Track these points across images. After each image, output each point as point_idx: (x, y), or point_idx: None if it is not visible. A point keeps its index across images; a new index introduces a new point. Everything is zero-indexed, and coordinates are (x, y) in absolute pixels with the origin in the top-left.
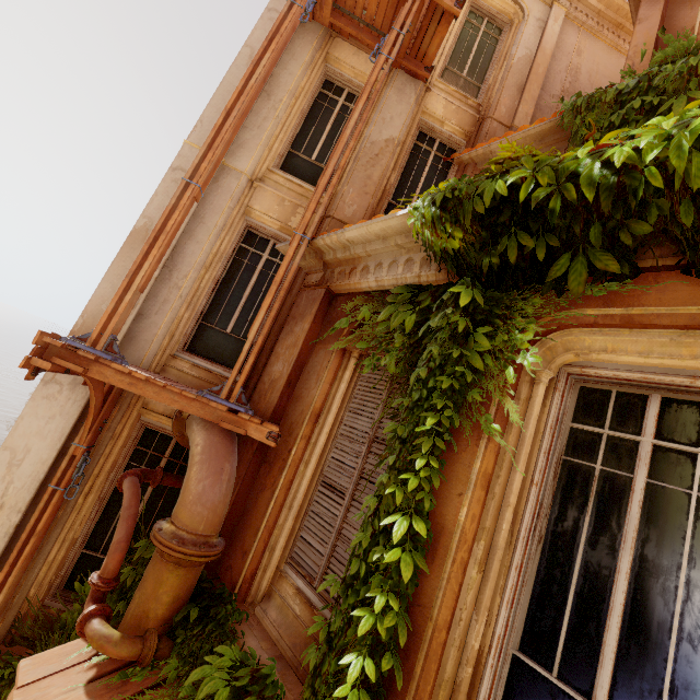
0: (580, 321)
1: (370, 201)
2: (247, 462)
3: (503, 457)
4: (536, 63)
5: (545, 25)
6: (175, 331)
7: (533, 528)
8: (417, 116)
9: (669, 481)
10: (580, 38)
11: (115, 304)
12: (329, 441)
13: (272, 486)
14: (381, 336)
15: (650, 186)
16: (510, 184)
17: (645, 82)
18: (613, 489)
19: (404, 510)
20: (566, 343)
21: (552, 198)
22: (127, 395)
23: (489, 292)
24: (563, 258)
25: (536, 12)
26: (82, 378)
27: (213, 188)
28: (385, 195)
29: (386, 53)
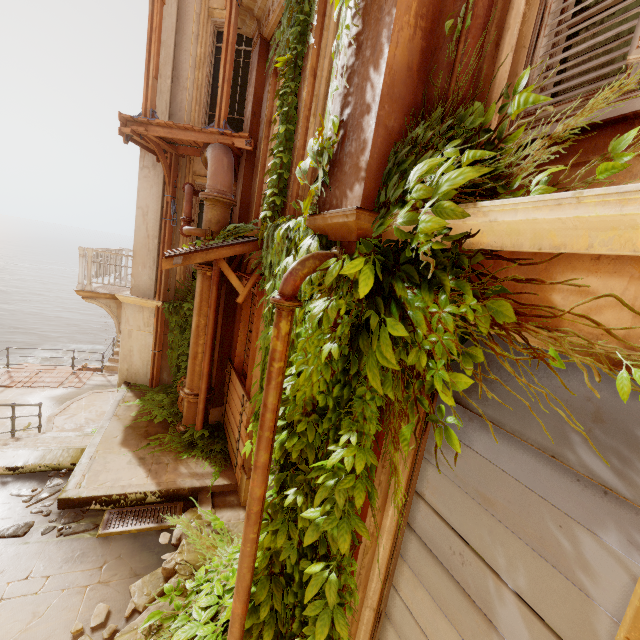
0: None
1: None
2: (243, 168)
3: (320, 55)
4: None
5: None
6: (194, 122)
7: None
8: None
9: None
10: None
11: (146, 89)
12: None
13: (257, 174)
14: (285, 43)
15: None
16: None
17: None
18: None
19: (284, 111)
20: None
21: None
22: (182, 167)
23: None
24: None
25: None
26: (157, 162)
27: (182, 2)
28: None
29: None
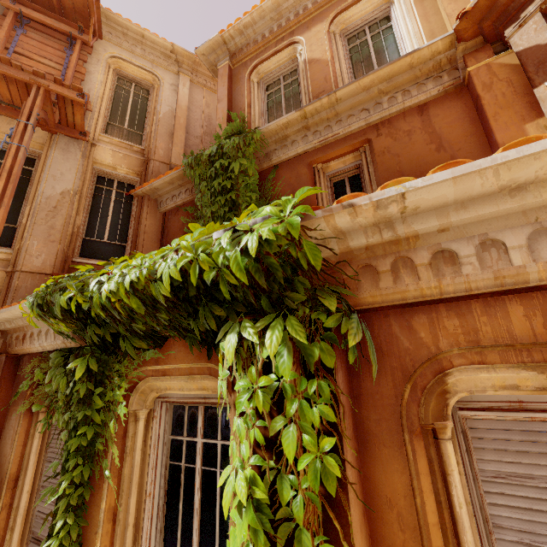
0: (146, 375)
1: (58, 247)
2: None
3: (122, 488)
4: (177, 116)
5: (177, 89)
6: None
7: (155, 526)
8: (88, 167)
9: (210, 465)
10: (206, 95)
11: None
12: (33, 496)
13: None
14: (51, 395)
15: (127, 309)
16: (70, 297)
17: (220, 149)
18: (190, 478)
19: None
20: (149, 386)
21: (92, 310)
22: None
23: (103, 356)
24: (120, 340)
25: (169, 79)
26: None
27: None
28: (74, 237)
29: (17, 141)
